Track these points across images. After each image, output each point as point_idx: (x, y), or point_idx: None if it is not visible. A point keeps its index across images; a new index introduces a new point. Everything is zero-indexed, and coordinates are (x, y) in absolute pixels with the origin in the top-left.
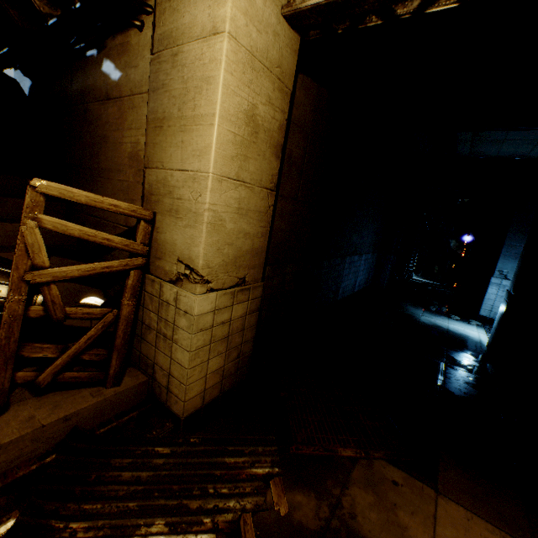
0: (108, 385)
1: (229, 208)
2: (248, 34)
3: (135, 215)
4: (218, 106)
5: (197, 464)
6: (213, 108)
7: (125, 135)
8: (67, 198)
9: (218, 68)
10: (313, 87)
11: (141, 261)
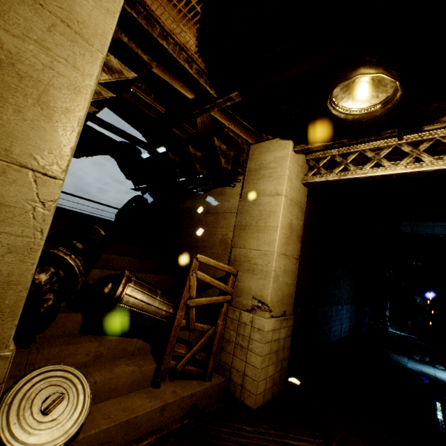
0: (206, 379)
1: (281, 269)
2: (290, 193)
3: (230, 272)
4: (279, 223)
5: (273, 440)
6: (277, 224)
7: (218, 230)
8: (207, 263)
9: (280, 208)
10: (307, 202)
11: (230, 297)
